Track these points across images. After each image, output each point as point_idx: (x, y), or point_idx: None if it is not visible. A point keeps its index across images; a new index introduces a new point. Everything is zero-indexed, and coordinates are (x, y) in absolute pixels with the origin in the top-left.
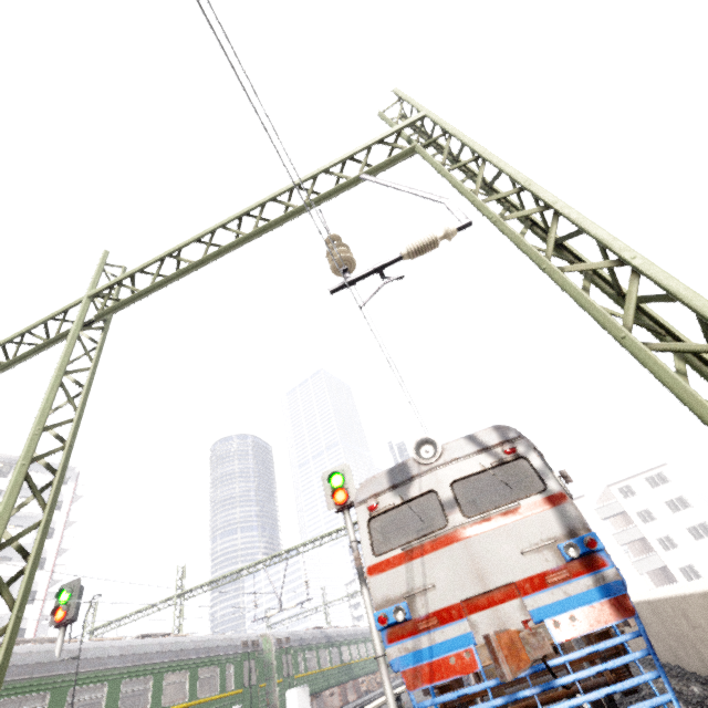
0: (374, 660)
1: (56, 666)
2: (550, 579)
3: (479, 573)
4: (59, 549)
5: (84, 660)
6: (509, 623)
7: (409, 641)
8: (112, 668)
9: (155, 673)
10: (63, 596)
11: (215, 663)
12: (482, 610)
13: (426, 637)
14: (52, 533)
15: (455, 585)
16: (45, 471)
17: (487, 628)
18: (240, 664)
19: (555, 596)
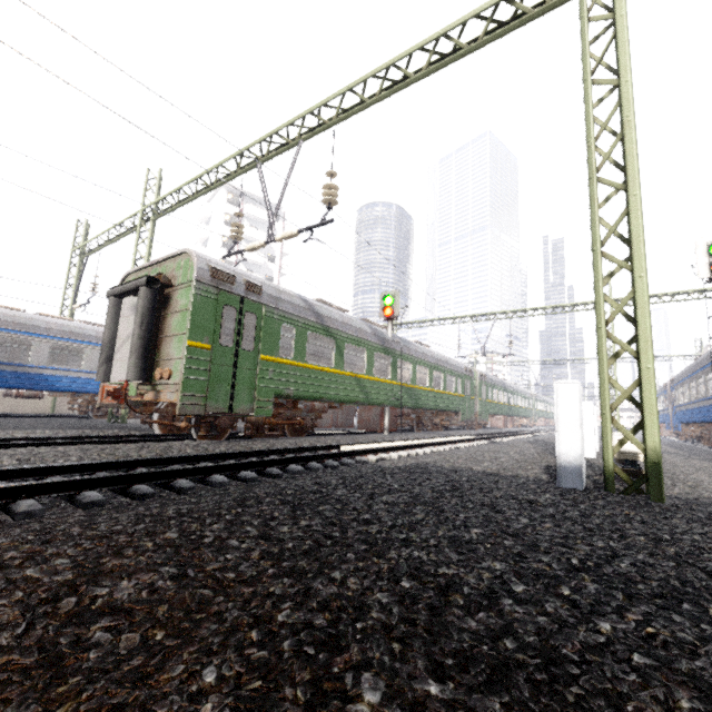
0: (523, 410)
1: (391, 344)
2: None
3: None
4: (279, 273)
5: (401, 346)
6: None
7: None
8: (412, 356)
9: (429, 367)
10: (387, 301)
11: (452, 374)
12: None
13: None
14: (274, 260)
15: None
16: (262, 207)
17: None
18: (463, 381)
19: None
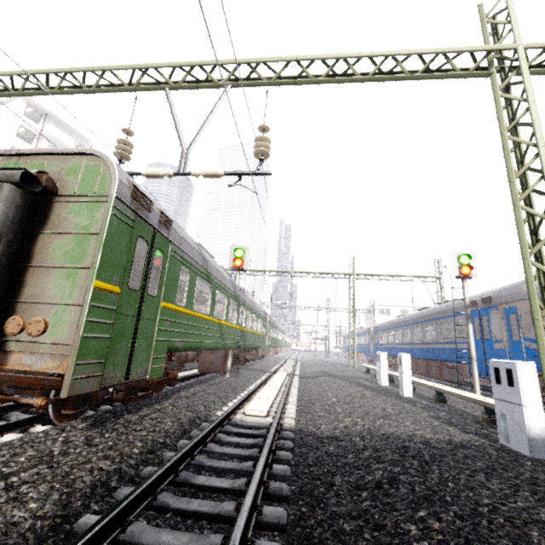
0: (280, 342)
1: (238, 292)
2: None
3: None
4: None
5: (242, 294)
6: None
7: None
8: (246, 302)
9: (252, 312)
10: (238, 253)
11: (260, 317)
12: None
13: None
14: None
15: None
16: (67, 133)
17: None
18: (263, 322)
19: None
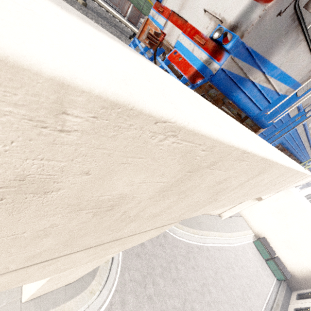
0: None
1: None
2: (196, 37)
3: (184, 2)
4: None
5: None
6: (170, 37)
7: (155, 12)
8: None
9: None
10: None
11: None
12: (172, 22)
13: (157, 15)
14: None
15: (176, 0)
16: None
17: (166, 31)
18: None
19: (189, 47)
